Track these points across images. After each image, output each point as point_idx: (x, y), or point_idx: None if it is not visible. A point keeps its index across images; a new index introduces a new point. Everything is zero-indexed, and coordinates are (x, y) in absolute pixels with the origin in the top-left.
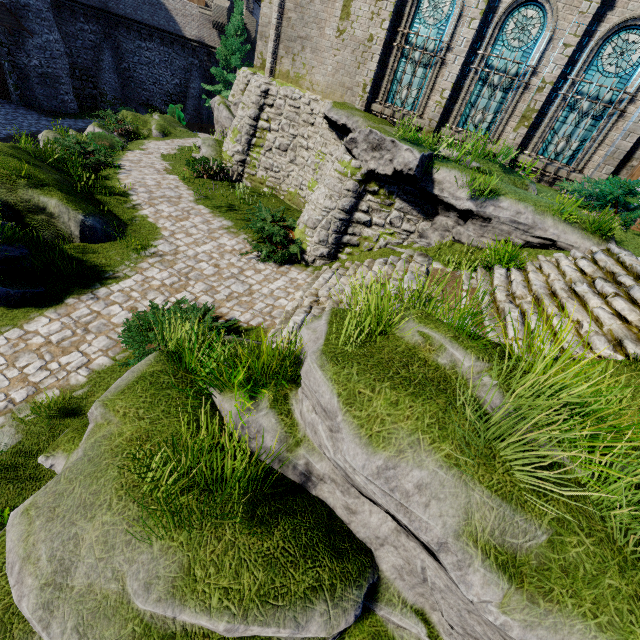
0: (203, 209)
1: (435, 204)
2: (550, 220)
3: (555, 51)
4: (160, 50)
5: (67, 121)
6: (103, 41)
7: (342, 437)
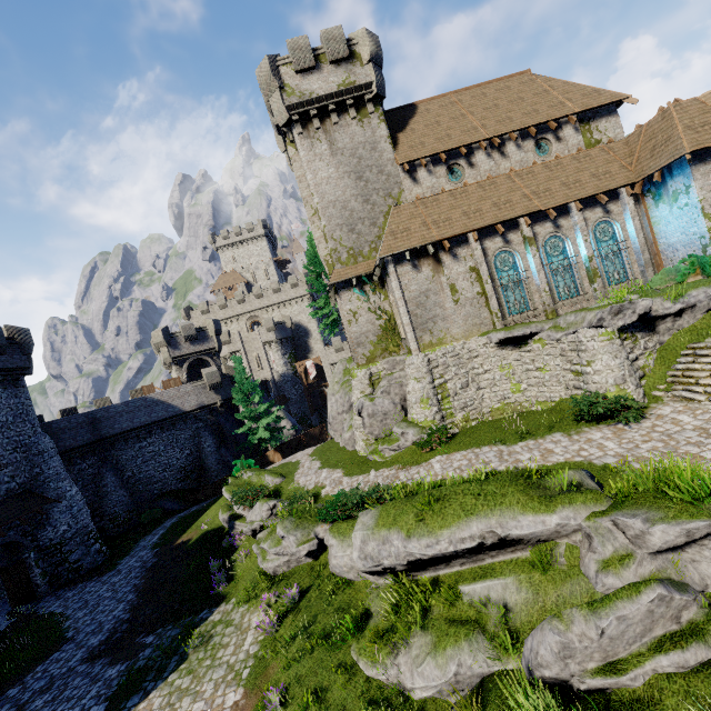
0: (526, 442)
1: (653, 322)
2: None
3: (577, 246)
4: (162, 437)
5: (127, 562)
6: (101, 467)
7: None
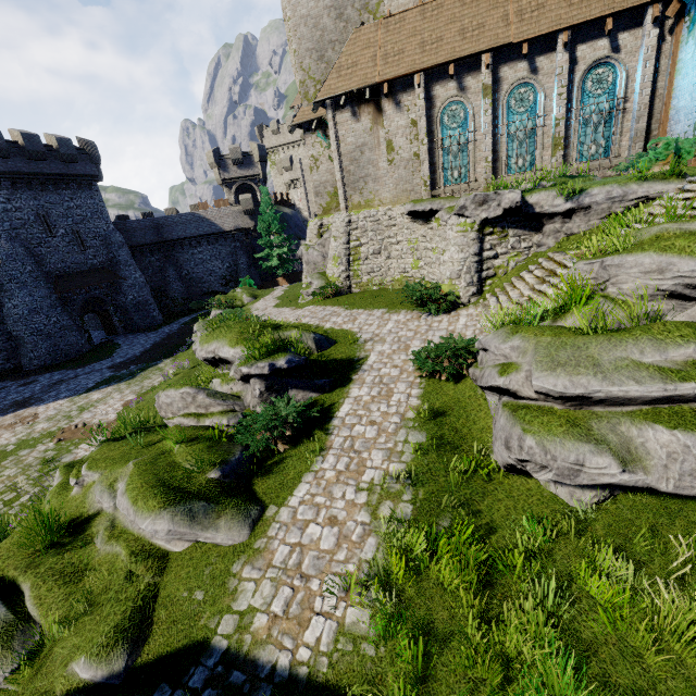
0: (358, 311)
1: (539, 219)
2: (634, 185)
3: (552, 101)
4: (209, 249)
5: (165, 328)
6: (166, 263)
7: (673, 265)
